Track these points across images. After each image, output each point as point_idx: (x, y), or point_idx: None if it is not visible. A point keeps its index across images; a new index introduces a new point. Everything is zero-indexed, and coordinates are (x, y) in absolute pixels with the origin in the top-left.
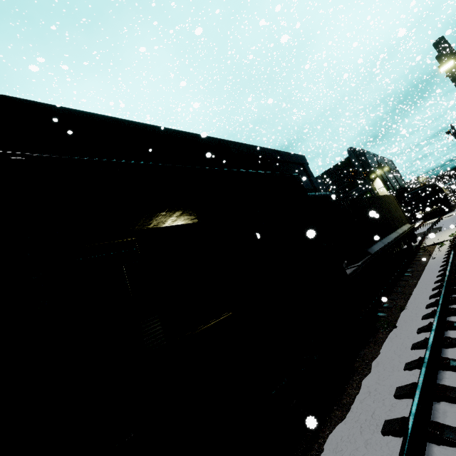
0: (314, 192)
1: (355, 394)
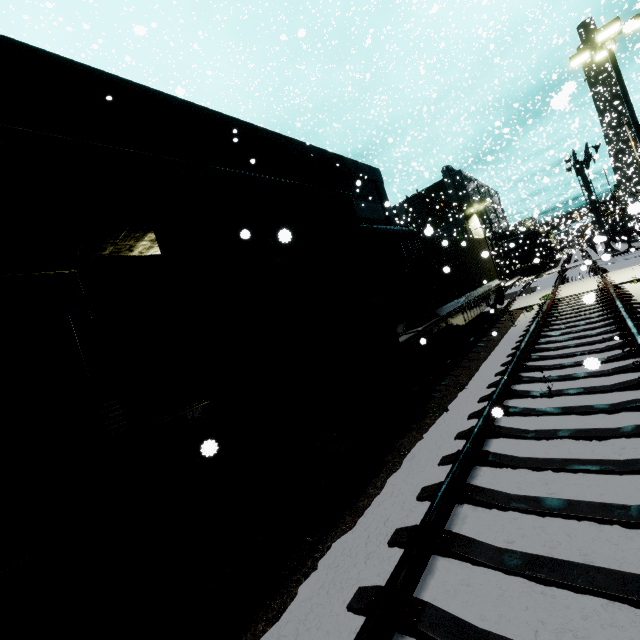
0: (387, 225)
1: (376, 495)
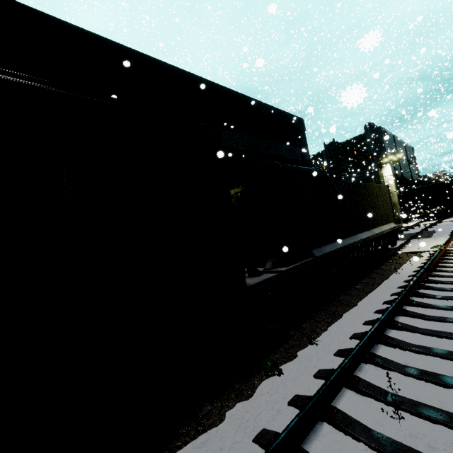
0: (302, 165)
1: None
